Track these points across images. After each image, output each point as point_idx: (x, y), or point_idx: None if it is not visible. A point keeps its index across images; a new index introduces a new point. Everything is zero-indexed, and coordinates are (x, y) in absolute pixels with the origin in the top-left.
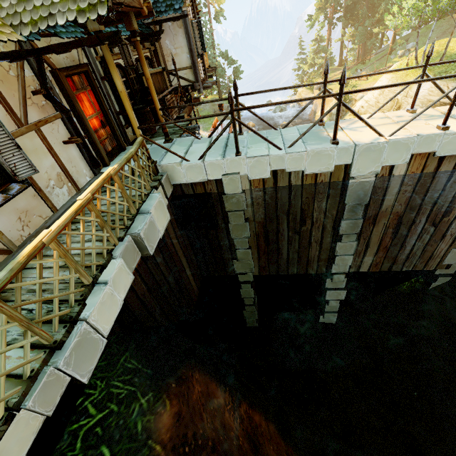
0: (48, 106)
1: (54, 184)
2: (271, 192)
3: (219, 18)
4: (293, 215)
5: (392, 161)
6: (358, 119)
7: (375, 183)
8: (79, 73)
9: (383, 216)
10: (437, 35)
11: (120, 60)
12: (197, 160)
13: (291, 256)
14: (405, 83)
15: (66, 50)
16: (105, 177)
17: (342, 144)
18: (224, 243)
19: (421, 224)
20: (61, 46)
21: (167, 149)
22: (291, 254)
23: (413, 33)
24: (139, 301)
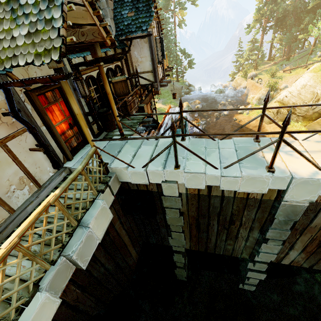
0: (18, 122)
1: (15, 187)
2: (204, 198)
3: (181, 26)
4: (223, 216)
5: None
6: (292, 139)
7: (308, 205)
8: (52, 89)
9: (311, 230)
10: None
11: (93, 72)
12: (140, 168)
13: (218, 242)
14: None
15: (26, 85)
16: (42, 208)
17: (278, 173)
18: (162, 224)
19: None
20: (21, 83)
21: (115, 158)
22: (218, 241)
23: None
24: (69, 309)
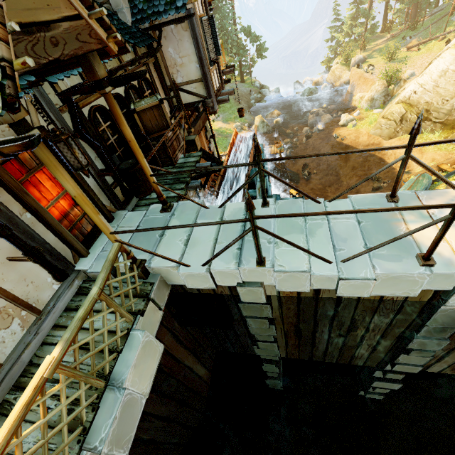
0: None
1: None
2: (308, 301)
3: None
4: (339, 322)
5: None
6: None
7: None
8: None
9: None
10: None
11: (100, 99)
12: (199, 266)
13: (330, 350)
14: None
15: None
16: (31, 395)
17: (440, 267)
18: (242, 332)
19: None
20: None
21: (156, 255)
22: (330, 349)
23: None
24: None
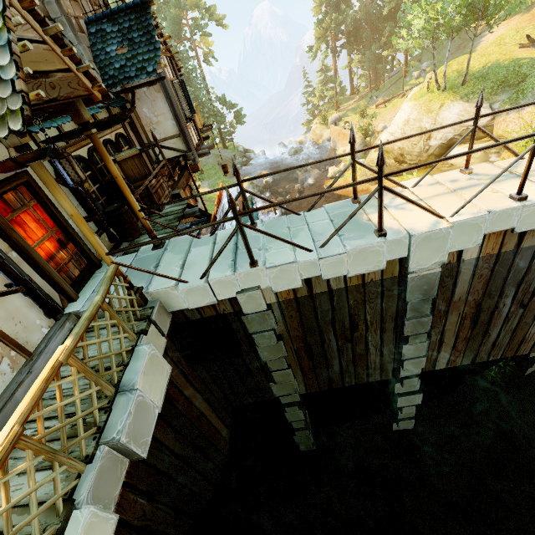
0: None
1: None
2: (306, 301)
3: (209, 61)
4: (339, 322)
5: (460, 245)
6: (401, 189)
7: (441, 272)
8: (15, 187)
9: (457, 306)
10: (451, 51)
11: (79, 150)
12: (198, 280)
13: (344, 366)
14: (464, 154)
15: None
16: (49, 373)
17: (391, 235)
18: (254, 366)
19: (506, 308)
20: None
21: (153, 274)
22: (344, 365)
23: (425, 51)
24: (135, 534)
